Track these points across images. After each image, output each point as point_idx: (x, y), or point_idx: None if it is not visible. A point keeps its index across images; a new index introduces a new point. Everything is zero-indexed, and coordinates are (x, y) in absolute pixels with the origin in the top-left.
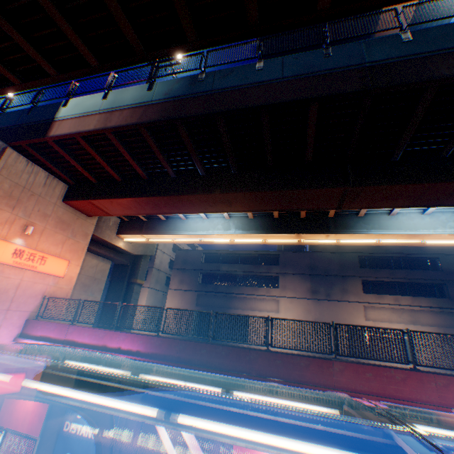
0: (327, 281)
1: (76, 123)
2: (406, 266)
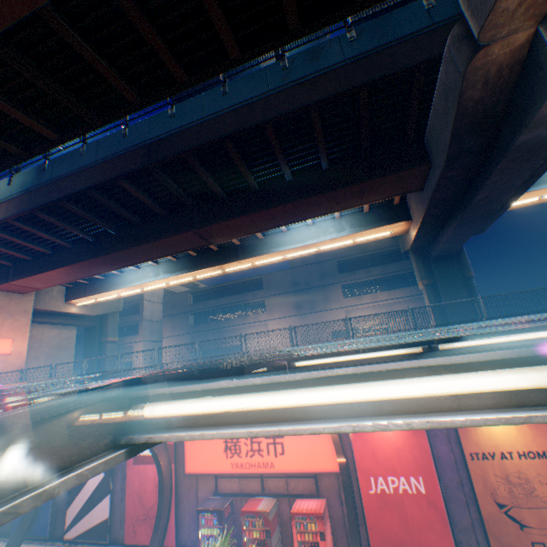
0: (310, 295)
1: None
2: (384, 261)
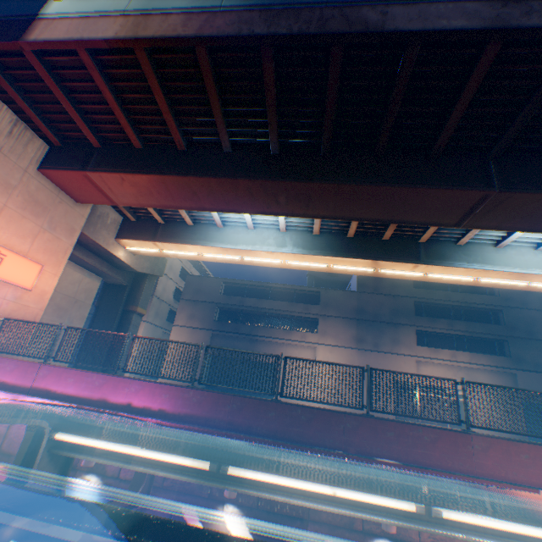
0: (376, 329)
1: (80, 25)
2: (466, 317)
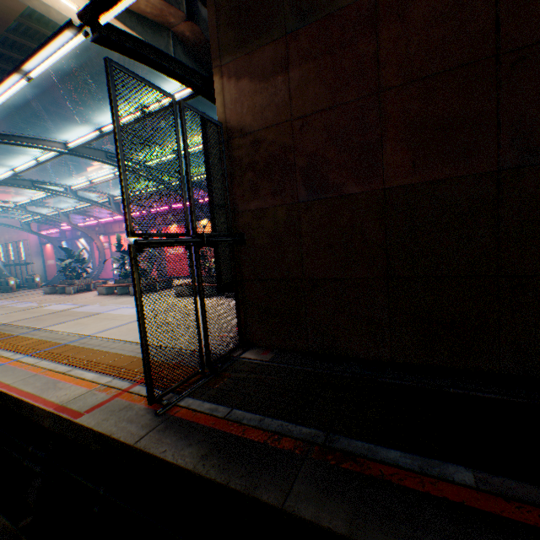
0: None
1: None
2: None
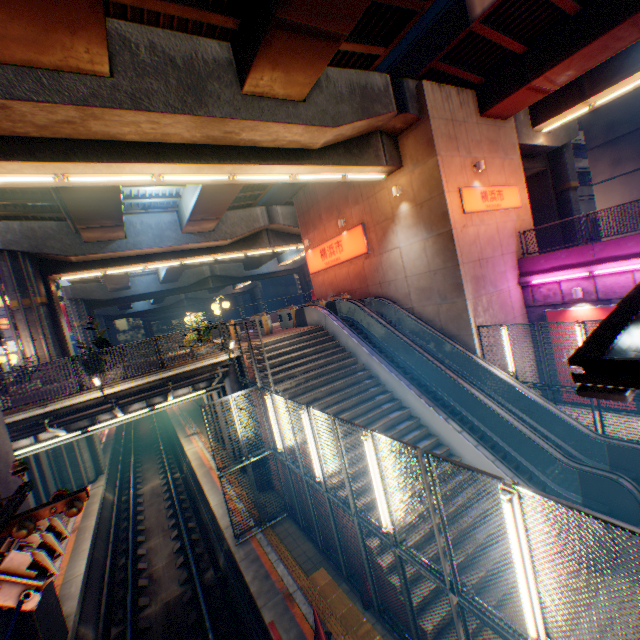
0: None
1: None
2: None
